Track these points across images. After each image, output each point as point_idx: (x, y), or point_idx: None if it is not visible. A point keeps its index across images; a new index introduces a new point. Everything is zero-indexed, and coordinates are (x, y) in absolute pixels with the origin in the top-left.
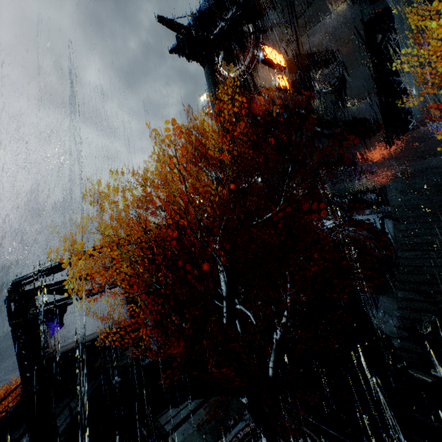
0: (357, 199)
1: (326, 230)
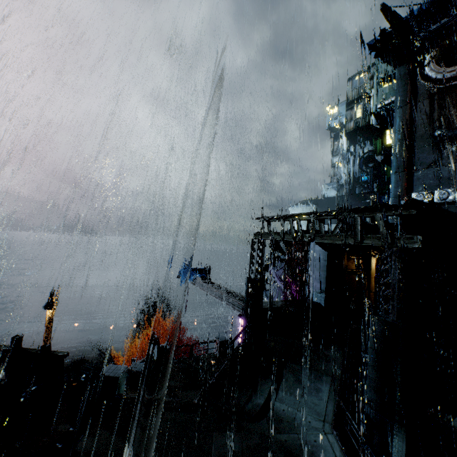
0: None
1: None
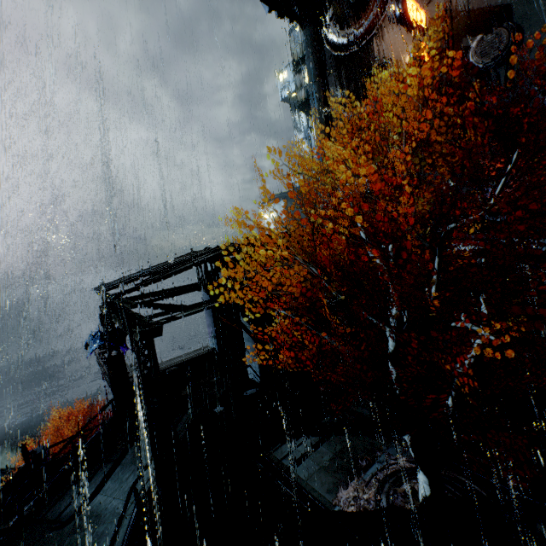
0: (516, 216)
1: (469, 254)
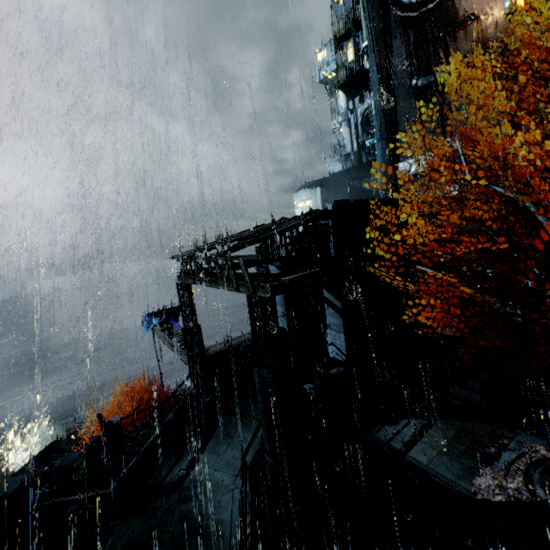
0: None
1: None
